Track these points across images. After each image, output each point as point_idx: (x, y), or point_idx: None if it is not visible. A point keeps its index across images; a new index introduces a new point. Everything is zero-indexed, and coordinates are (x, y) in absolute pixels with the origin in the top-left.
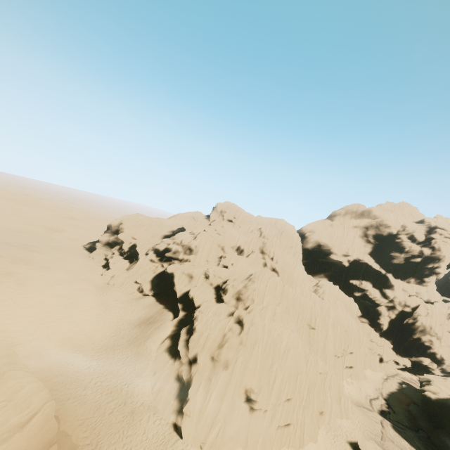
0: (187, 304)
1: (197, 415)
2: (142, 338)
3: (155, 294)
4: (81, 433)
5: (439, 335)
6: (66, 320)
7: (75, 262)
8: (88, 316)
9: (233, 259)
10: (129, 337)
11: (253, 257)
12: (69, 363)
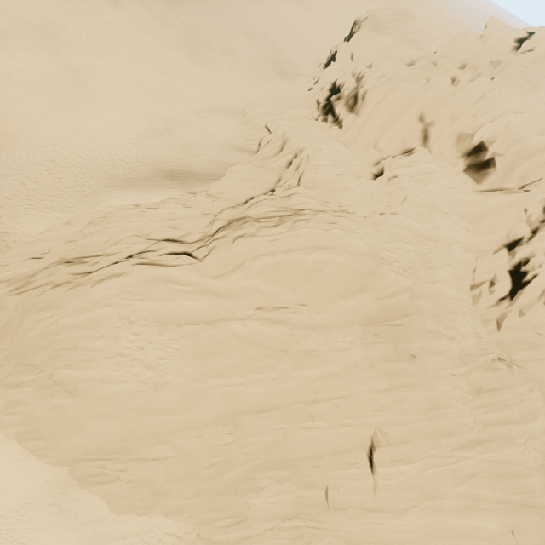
0: None
1: None
2: (129, 183)
3: None
4: None
5: None
6: (91, 107)
7: (255, 68)
8: (133, 121)
9: (417, 169)
10: (128, 173)
11: (492, 200)
12: (27, 145)
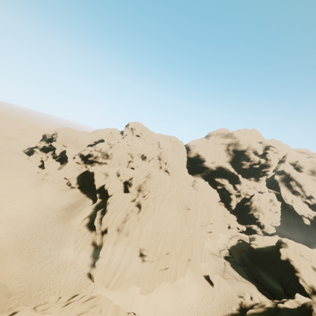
0: (103, 193)
1: (105, 267)
2: (68, 218)
3: (80, 187)
4: (16, 284)
5: (264, 212)
6: (5, 206)
7: (15, 163)
8: (24, 202)
9: (138, 163)
10: (57, 217)
11: (153, 162)
12: (7, 237)
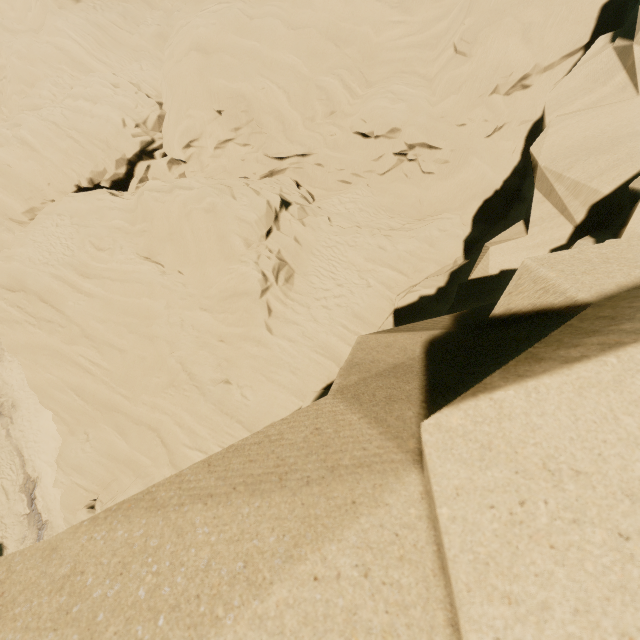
0: None
1: None
2: None
3: None
4: None
5: None
6: None
7: None
8: None
9: None
10: None
11: None
12: None
